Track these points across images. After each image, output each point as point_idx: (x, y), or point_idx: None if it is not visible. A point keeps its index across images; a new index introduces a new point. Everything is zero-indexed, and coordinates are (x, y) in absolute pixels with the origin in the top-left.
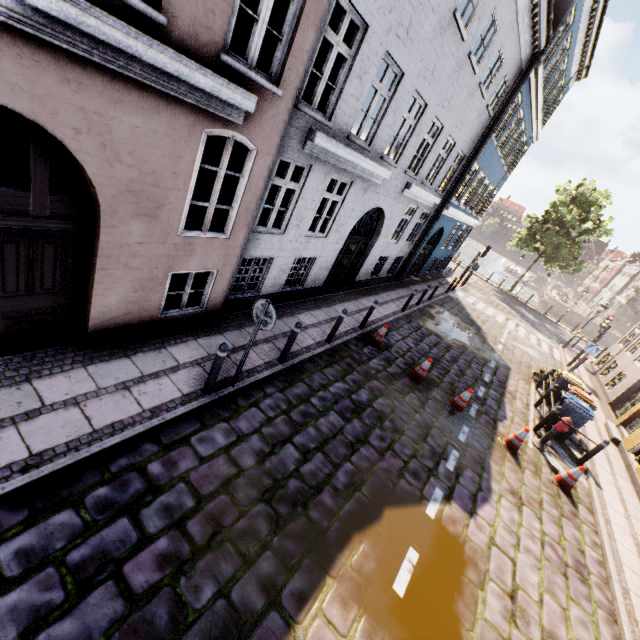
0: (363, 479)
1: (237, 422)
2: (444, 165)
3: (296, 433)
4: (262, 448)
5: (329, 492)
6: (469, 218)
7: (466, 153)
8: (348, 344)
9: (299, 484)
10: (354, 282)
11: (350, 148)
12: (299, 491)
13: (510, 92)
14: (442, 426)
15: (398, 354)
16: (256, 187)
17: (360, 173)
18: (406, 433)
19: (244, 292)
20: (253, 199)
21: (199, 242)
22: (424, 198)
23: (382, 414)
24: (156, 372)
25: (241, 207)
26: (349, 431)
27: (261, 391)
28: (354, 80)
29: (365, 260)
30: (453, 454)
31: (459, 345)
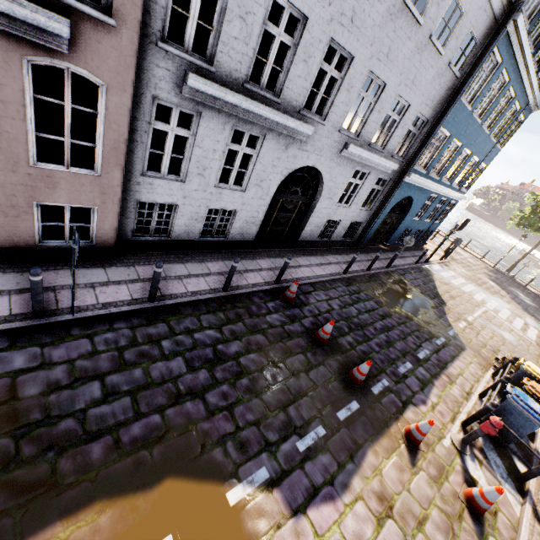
0: (164, 436)
1: (53, 349)
2: (398, 128)
3: (116, 371)
4: (60, 379)
5: (106, 442)
6: (446, 189)
7: (429, 117)
8: (252, 296)
9: (74, 426)
10: (298, 242)
11: (251, 98)
12: (67, 434)
13: (481, 49)
14: (321, 396)
15: (311, 313)
16: (119, 126)
17: (271, 126)
18: (263, 396)
19: (151, 235)
20: (119, 138)
21: (61, 176)
22: (375, 162)
23: (244, 370)
24: (1, 291)
25: (105, 145)
26: (186, 381)
27: (108, 324)
28: (234, 21)
29: (308, 221)
30: (316, 431)
31: (402, 315)
